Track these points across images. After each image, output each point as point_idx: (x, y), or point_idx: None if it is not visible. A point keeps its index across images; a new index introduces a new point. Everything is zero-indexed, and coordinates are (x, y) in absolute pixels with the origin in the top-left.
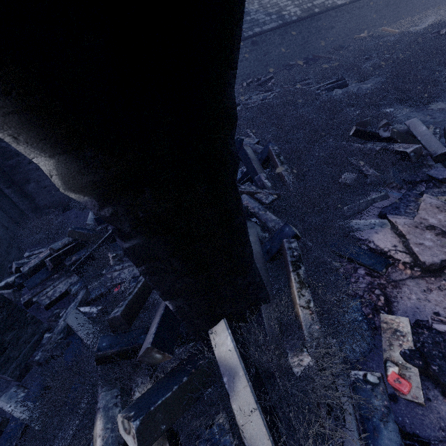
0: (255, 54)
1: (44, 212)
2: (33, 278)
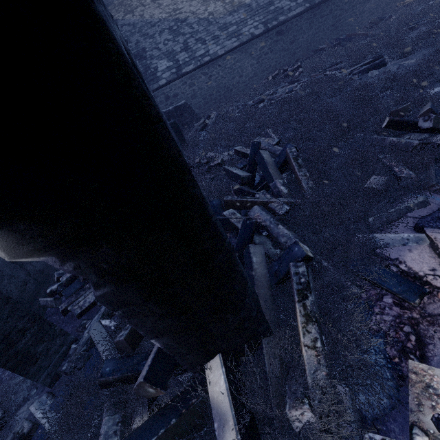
0: (281, 44)
1: None
2: (69, 288)
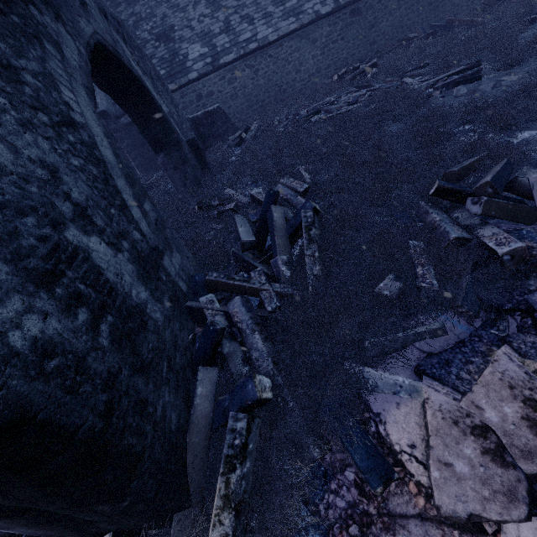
0: (356, 29)
1: None
2: None
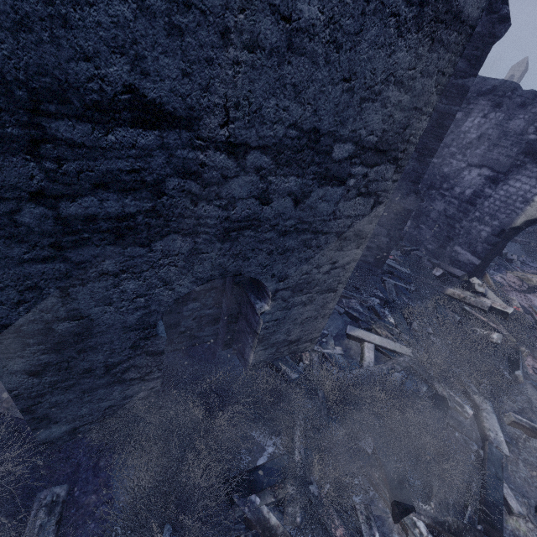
0: None
1: None
2: None
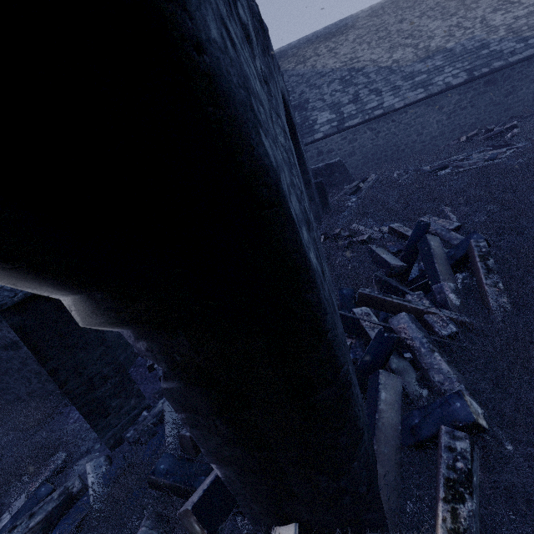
0: (489, 97)
1: None
2: None
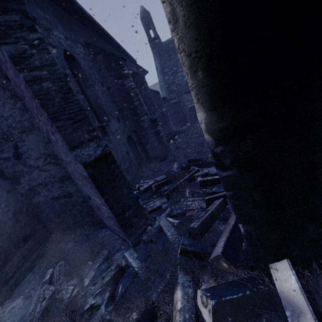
0: None
1: (151, 161)
2: (145, 194)
